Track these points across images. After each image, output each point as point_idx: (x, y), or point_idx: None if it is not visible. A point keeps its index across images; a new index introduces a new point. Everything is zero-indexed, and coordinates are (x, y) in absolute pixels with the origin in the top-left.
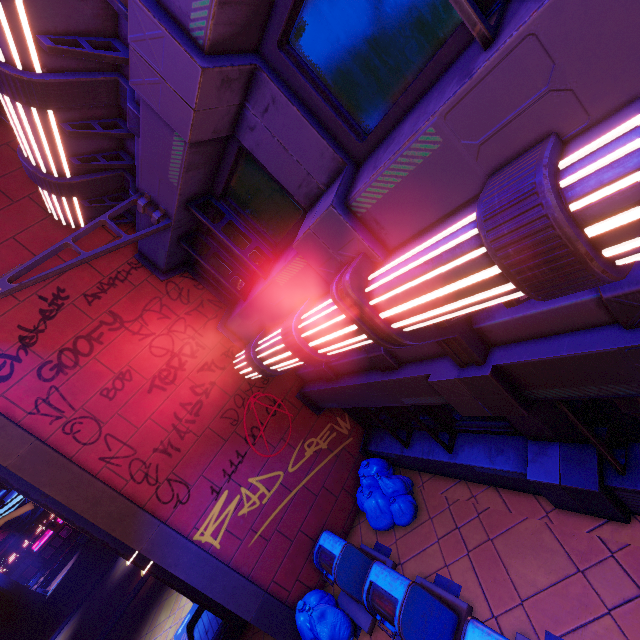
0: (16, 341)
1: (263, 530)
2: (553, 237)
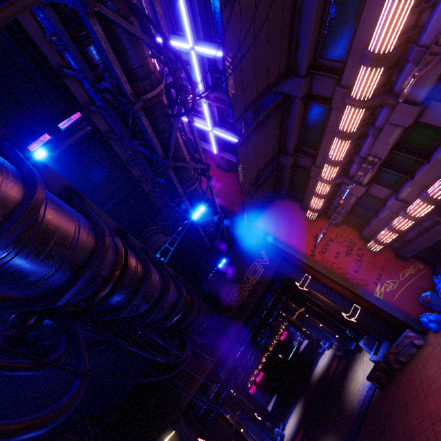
0: (312, 247)
1: (397, 296)
2: (429, 199)
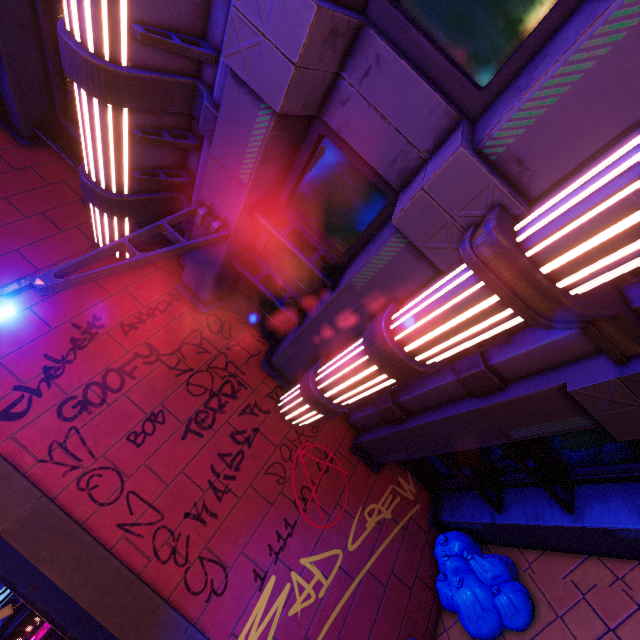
0: (39, 372)
1: (321, 639)
2: None
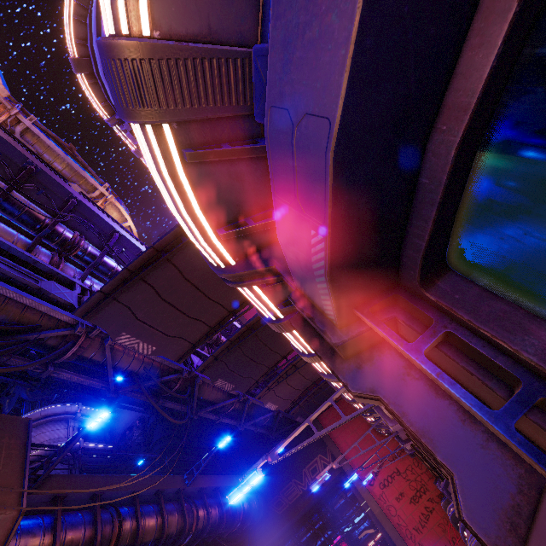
0: (374, 473)
1: None
2: None
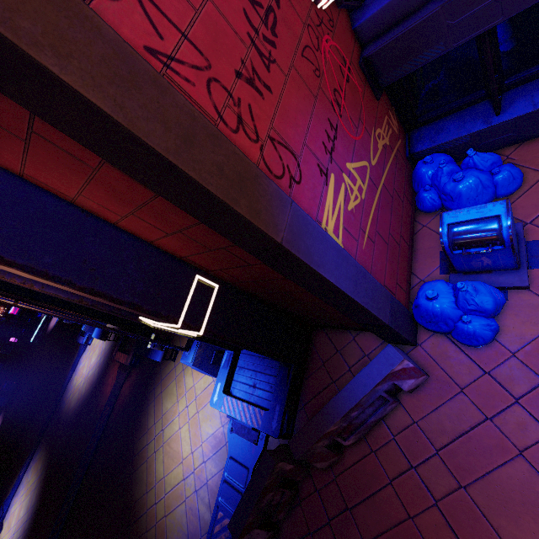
0: None
1: (368, 231)
2: None
